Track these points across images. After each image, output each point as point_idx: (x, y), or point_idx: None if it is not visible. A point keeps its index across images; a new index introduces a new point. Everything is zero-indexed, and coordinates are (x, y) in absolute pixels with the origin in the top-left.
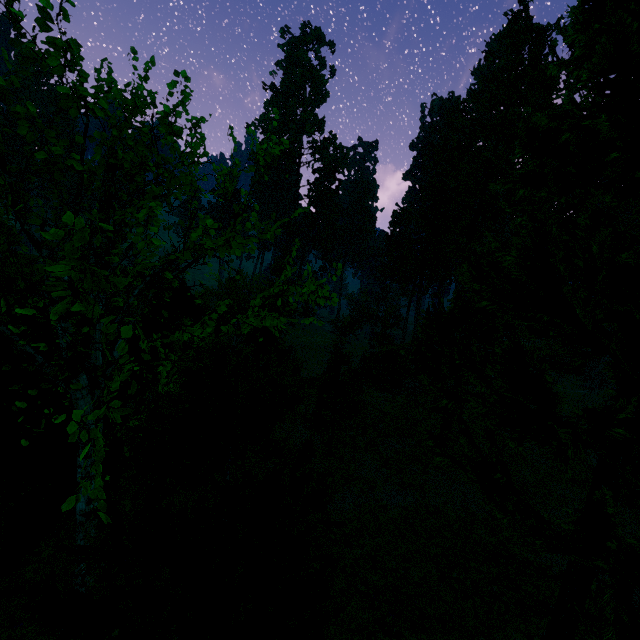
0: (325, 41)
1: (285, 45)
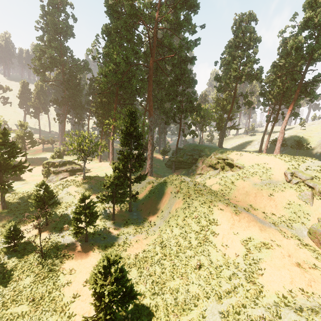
0: (67, 2)
1: (43, 5)
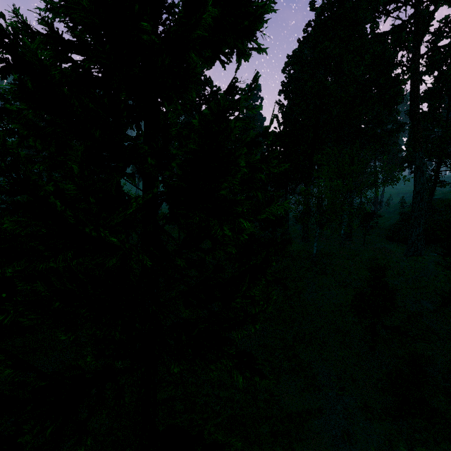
0: None
1: None
